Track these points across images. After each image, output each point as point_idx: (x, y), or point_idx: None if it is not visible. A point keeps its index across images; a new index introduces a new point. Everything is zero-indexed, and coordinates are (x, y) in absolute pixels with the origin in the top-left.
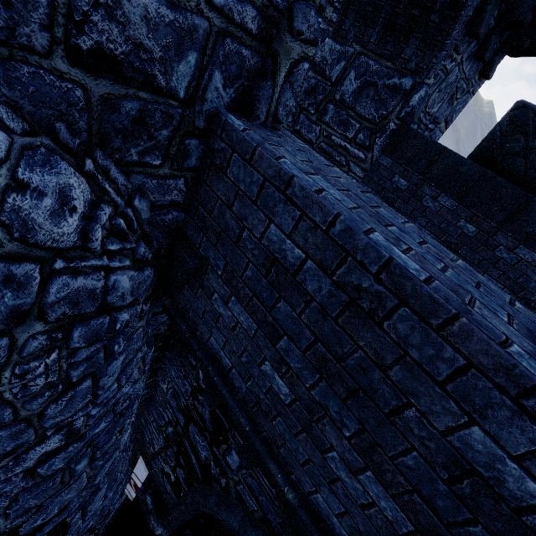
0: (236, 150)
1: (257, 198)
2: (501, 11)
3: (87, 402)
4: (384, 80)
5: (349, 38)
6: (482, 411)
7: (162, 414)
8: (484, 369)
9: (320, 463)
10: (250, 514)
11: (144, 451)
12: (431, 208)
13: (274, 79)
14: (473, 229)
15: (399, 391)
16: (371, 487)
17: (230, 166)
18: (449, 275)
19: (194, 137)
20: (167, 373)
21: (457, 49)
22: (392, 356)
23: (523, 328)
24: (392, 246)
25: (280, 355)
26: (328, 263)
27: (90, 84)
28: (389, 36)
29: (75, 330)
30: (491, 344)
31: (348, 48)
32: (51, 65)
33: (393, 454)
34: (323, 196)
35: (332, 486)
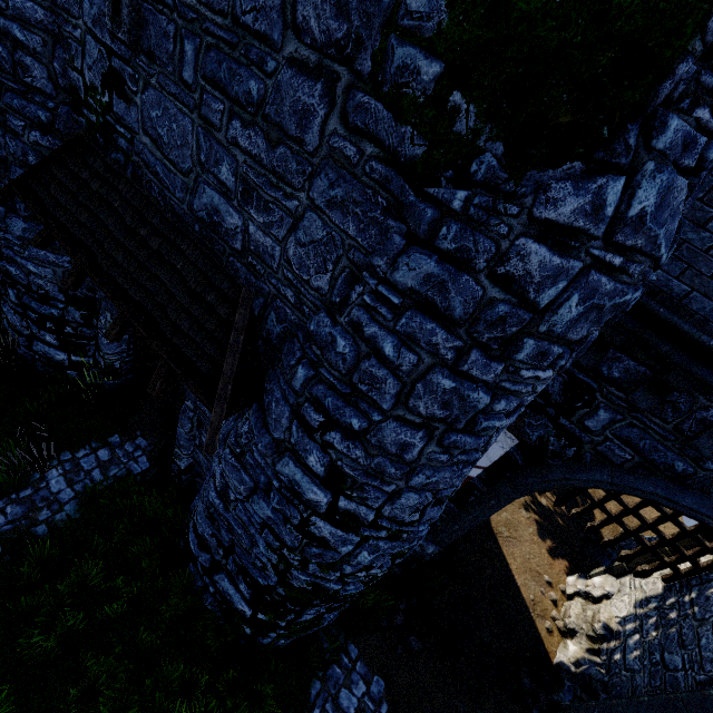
0: None
1: None
2: None
3: None
4: None
5: None
6: None
7: None
8: None
9: None
10: (618, 467)
11: (508, 426)
12: None
13: None
14: None
15: None
16: None
17: None
18: None
19: None
20: None
21: None
22: None
23: None
24: None
25: None
26: None
27: None
28: None
29: None
30: None
31: None
32: None
33: None
34: None
35: None
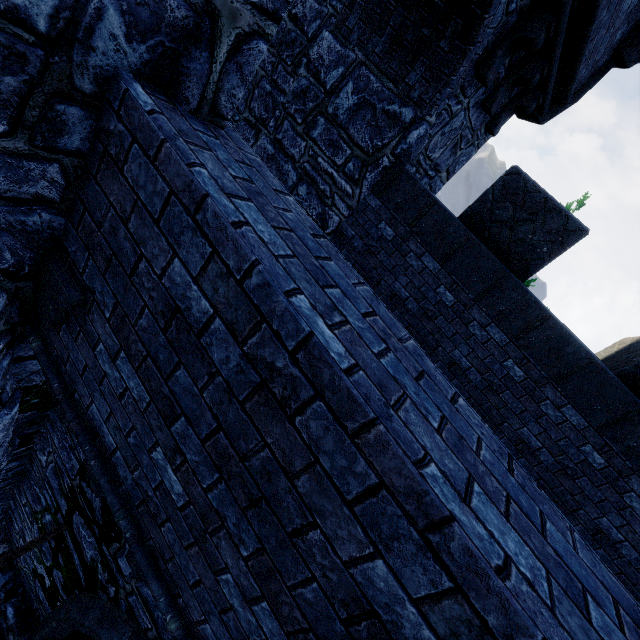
0: (137, 139)
1: (160, 216)
2: (512, 62)
3: None
4: (384, 104)
5: (352, 39)
6: (389, 542)
7: (38, 495)
8: (395, 492)
9: (212, 586)
10: (142, 633)
11: None
12: (414, 268)
13: (212, 50)
14: (452, 298)
15: (305, 507)
16: (266, 621)
17: (129, 161)
18: (385, 363)
19: (75, 104)
20: (48, 441)
21: (464, 91)
22: (301, 461)
23: (453, 436)
24: (317, 317)
25: (175, 441)
26: (240, 327)
27: None
28: (396, 52)
29: None
30: (405, 463)
31: (350, 53)
32: None
33: (292, 583)
34: (242, 232)
35: (224, 616)
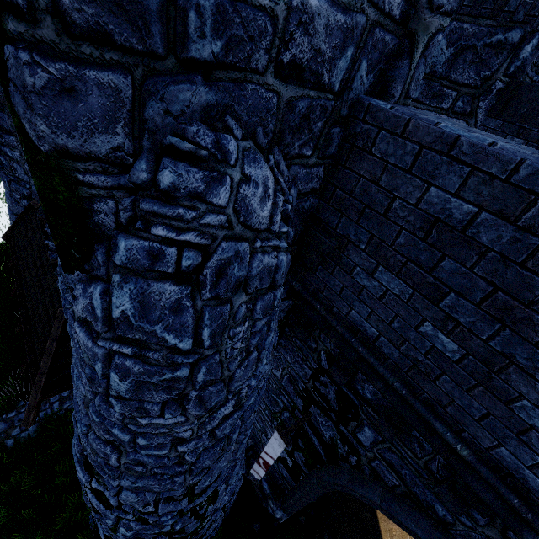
0: (384, 128)
1: (411, 166)
2: None
3: (252, 372)
4: (484, 40)
5: None
6: None
7: (275, 400)
8: None
9: (504, 415)
10: (390, 490)
11: (279, 428)
12: None
13: (410, 56)
14: None
15: None
16: None
17: (376, 144)
18: None
19: (337, 126)
20: (282, 360)
21: None
22: None
23: None
24: None
25: (444, 313)
26: (510, 210)
27: (282, 91)
28: None
29: (258, 303)
30: None
31: None
32: (264, 81)
33: None
34: (499, 147)
35: (523, 436)
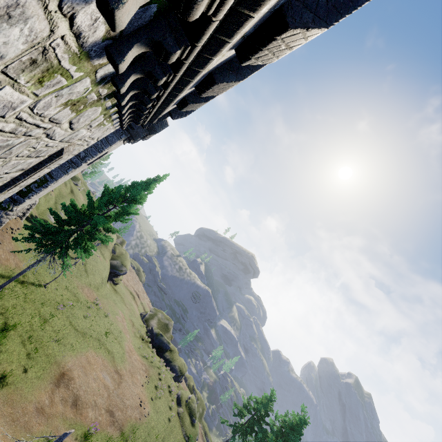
0: None
1: None
2: None
3: None
4: None
5: None
6: None
7: None
8: None
9: None
10: None
11: None
12: None
13: None
14: None
15: None
16: None
17: None
18: None
19: None
20: None
21: None
22: None
23: None
24: None
25: None
26: None
27: None
28: None
29: None
30: None
31: None
32: None
33: None
34: None
35: None
